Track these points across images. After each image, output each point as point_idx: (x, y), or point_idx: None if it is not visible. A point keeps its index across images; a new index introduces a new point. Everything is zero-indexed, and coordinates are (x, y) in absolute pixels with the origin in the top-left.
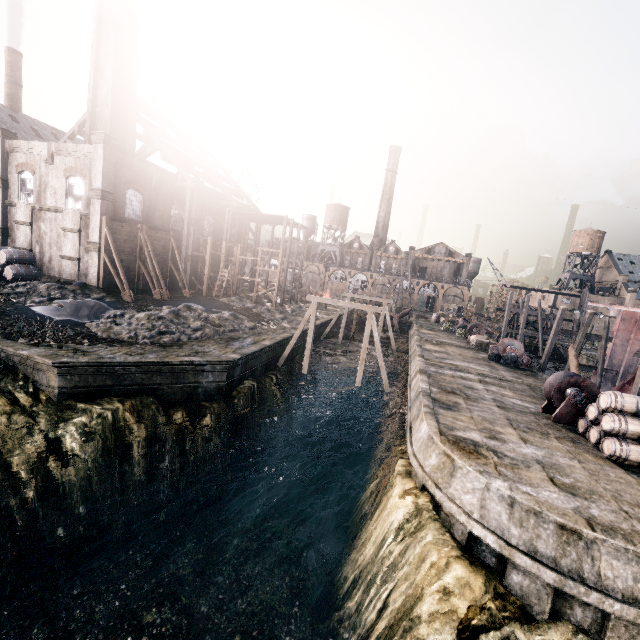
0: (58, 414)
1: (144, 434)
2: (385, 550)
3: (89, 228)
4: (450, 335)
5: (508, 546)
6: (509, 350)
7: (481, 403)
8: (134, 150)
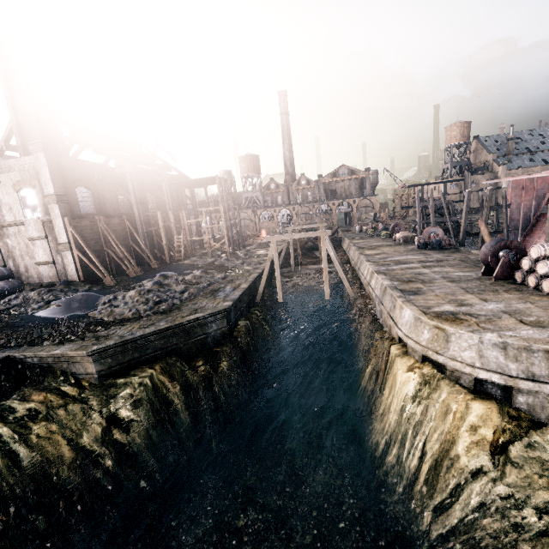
0: (104, 393)
1: (179, 388)
2: (408, 413)
3: (54, 232)
4: (377, 239)
5: (511, 378)
6: (433, 237)
7: (436, 283)
8: (67, 151)
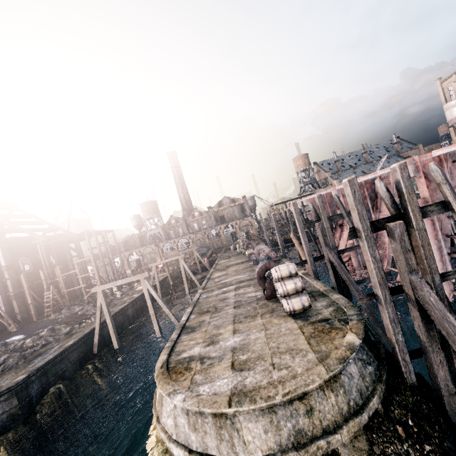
0: None
1: None
2: None
3: None
4: (239, 256)
5: (189, 455)
6: (261, 253)
7: (223, 311)
8: None
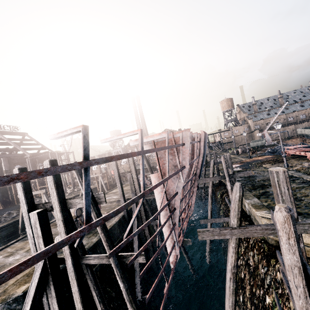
0: None
1: None
2: None
3: None
4: None
5: None
6: (140, 180)
7: None
8: None
